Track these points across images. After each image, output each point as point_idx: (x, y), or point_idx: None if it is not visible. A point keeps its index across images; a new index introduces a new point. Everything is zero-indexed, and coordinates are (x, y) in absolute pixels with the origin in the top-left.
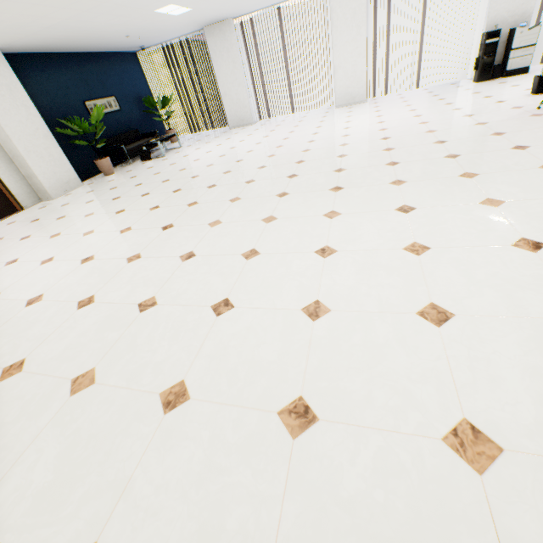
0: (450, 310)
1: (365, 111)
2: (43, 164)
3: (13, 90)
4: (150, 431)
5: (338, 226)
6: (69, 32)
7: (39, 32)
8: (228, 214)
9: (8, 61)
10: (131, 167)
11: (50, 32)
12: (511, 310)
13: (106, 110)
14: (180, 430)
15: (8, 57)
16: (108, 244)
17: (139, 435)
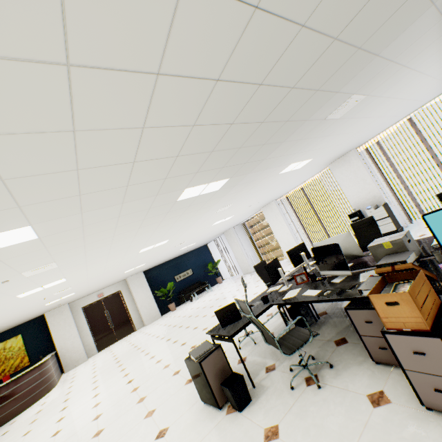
0: (58, 433)
1: None
2: (146, 310)
3: (143, 284)
4: (17, 439)
5: (116, 382)
6: (159, 262)
7: (148, 267)
8: (129, 360)
9: (148, 272)
10: (183, 306)
11: (151, 265)
12: (57, 439)
13: (185, 276)
14: (16, 441)
15: (148, 270)
16: (105, 365)
17: (15, 439)
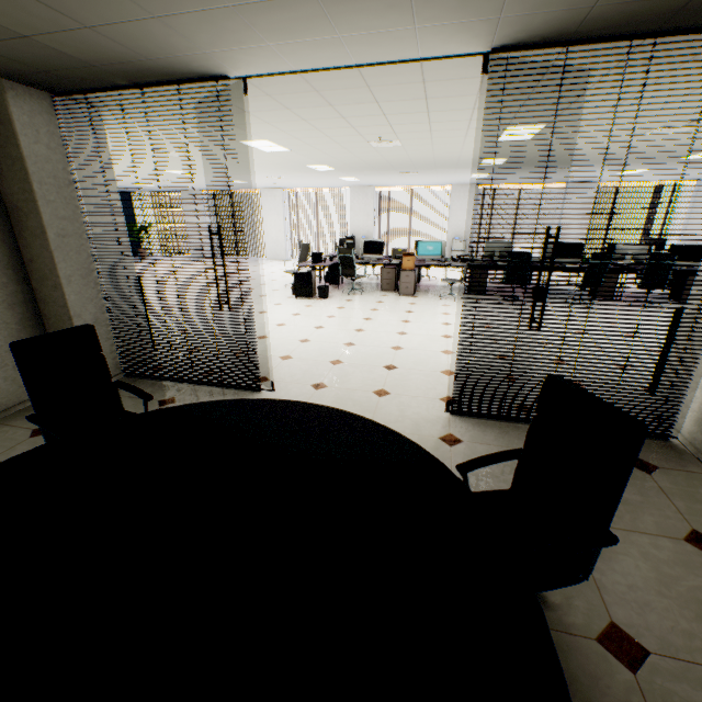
0: None
1: (269, 265)
2: None
3: None
4: None
5: None
6: None
7: None
8: None
9: None
10: None
11: None
12: None
13: None
14: None
15: None
16: None
17: None
